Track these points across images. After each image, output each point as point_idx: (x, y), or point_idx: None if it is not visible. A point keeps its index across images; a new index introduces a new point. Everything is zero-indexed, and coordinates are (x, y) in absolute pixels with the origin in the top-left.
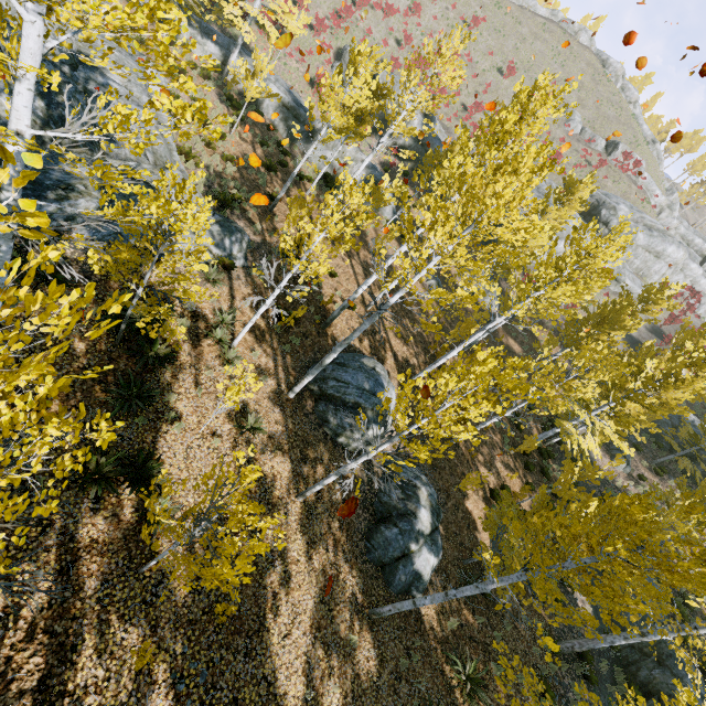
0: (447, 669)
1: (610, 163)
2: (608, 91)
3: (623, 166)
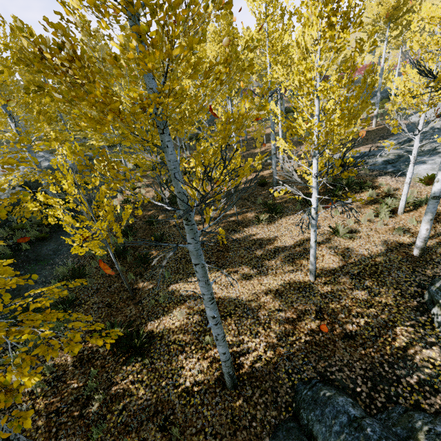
0: None
1: None
2: None
3: None
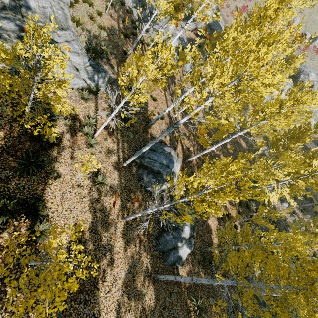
0: (188, 301)
1: (310, 48)
2: (317, 5)
3: (317, 50)
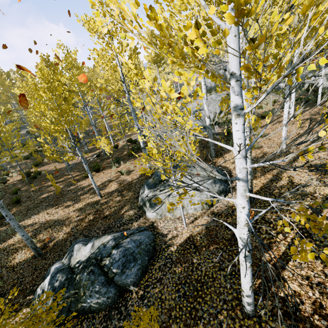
0: None
1: None
2: None
3: None
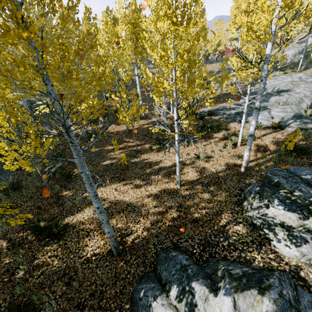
0: None
1: None
2: None
3: None
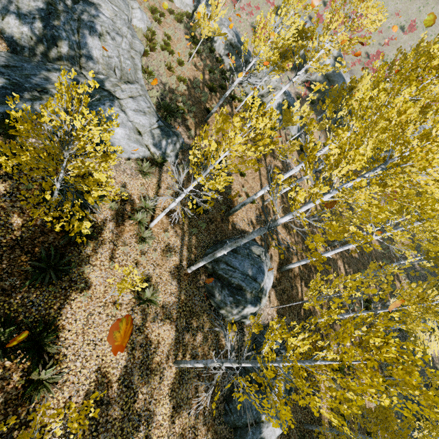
0: None
1: None
2: None
3: None
